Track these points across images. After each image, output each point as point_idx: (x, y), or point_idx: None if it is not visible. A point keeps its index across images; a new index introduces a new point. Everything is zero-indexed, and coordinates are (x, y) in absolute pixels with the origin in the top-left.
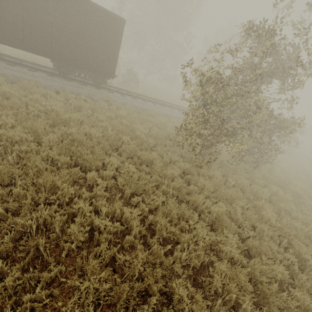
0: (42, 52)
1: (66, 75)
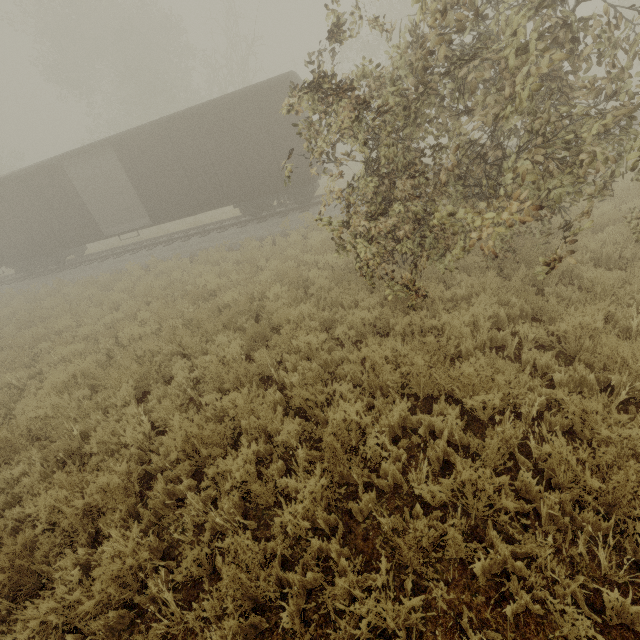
0: (218, 203)
1: (259, 215)
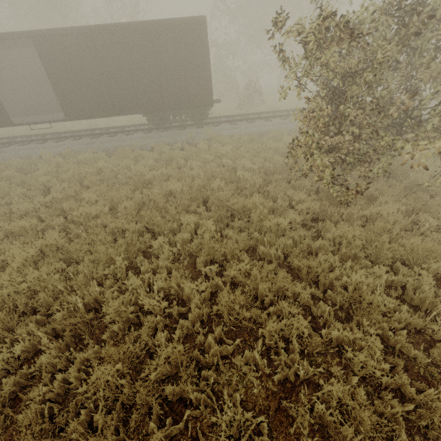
0: (131, 110)
1: (162, 126)
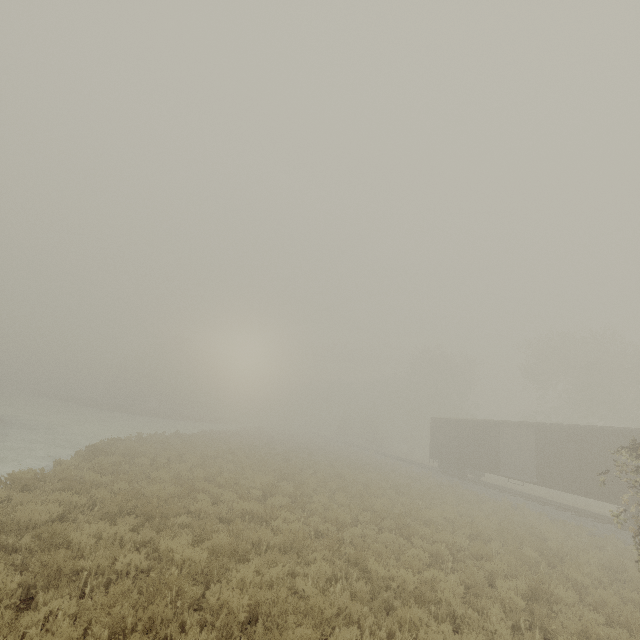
0: (599, 495)
1: None
